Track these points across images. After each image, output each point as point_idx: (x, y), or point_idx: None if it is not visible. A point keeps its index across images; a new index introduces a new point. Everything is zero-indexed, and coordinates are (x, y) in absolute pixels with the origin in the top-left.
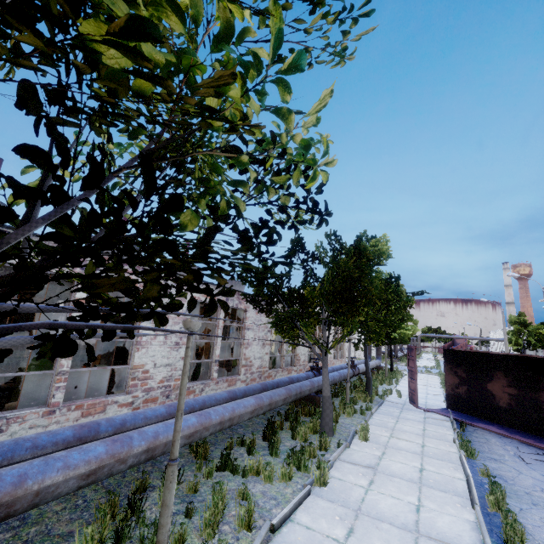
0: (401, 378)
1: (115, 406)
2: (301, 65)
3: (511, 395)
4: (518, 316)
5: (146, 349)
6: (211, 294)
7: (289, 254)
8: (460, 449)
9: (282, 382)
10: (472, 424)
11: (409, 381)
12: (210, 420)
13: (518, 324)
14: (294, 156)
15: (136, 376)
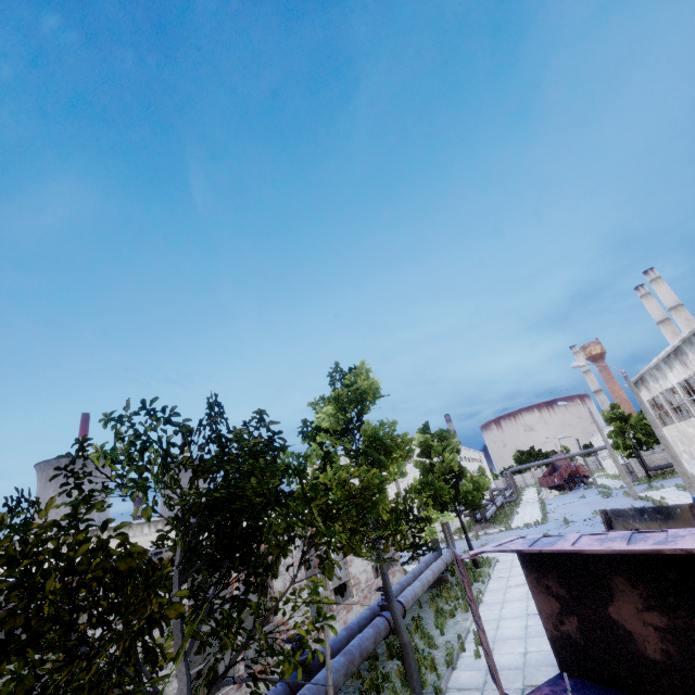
0: (489, 577)
1: None
2: None
3: (660, 630)
4: (612, 410)
5: None
6: None
7: None
8: None
9: None
10: None
11: (477, 627)
12: None
13: (616, 420)
14: None
15: None
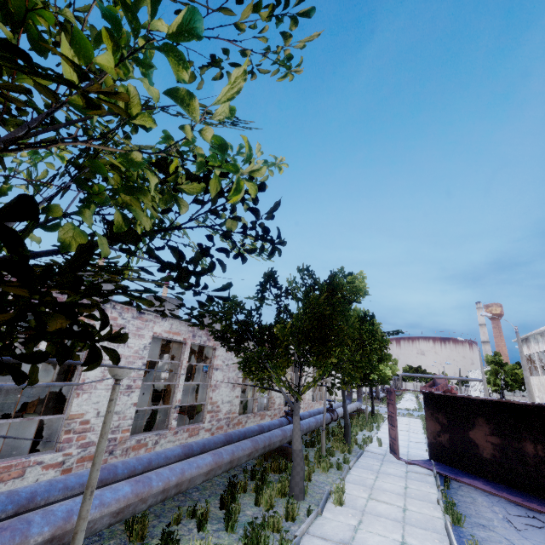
0: (382, 423)
1: (38, 468)
2: (196, 30)
3: (494, 445)
4: (494, 356)
5: (89, 395)
6: (91, 339)
7: (225, 287)
8: (445, 513)
9: (250, 431)
10: (456, 479)
11: (389, 428)
12: (149, 488)
13: (495, 364)
14: (207, 159)
15: (72, 428)
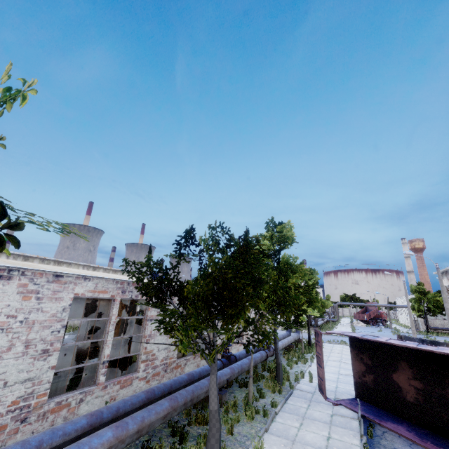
0: None
1: None
2: None
3: (417, 389)
4: (418, 286)
5: None
6: None
7: None
8: None
9: (178, 382)
10: (380, 424)
11: (317, 367)
12: None
13: (419, 292)
14: None
15: None
